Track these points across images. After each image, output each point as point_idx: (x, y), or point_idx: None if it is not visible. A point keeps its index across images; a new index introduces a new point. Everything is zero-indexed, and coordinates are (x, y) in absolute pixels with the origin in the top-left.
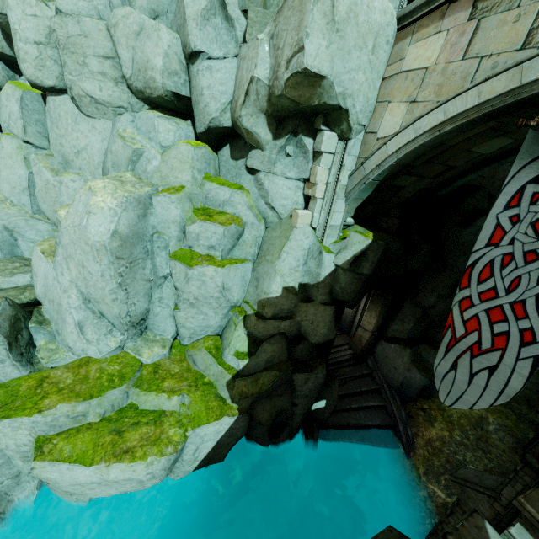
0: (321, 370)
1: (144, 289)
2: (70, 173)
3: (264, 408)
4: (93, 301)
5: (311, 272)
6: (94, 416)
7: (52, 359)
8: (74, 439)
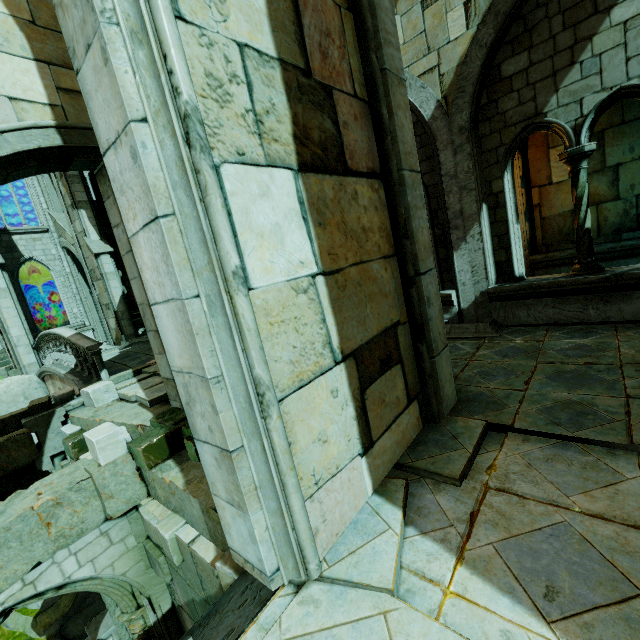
0: None
1: None
2: None
3: (77, 623)
4: None
5: None
6: None
7: None
8: None
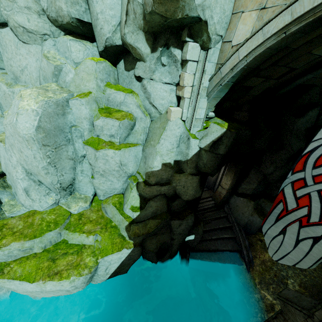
0: (190, 218)
1: (69, 165)
2: (19, 85)
3: (152, 242)
4: (33, 174)
5: (182, 152)
6: (38, 249)
7: (12, 211)
8: (24, 264)
